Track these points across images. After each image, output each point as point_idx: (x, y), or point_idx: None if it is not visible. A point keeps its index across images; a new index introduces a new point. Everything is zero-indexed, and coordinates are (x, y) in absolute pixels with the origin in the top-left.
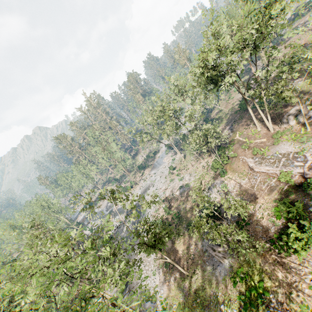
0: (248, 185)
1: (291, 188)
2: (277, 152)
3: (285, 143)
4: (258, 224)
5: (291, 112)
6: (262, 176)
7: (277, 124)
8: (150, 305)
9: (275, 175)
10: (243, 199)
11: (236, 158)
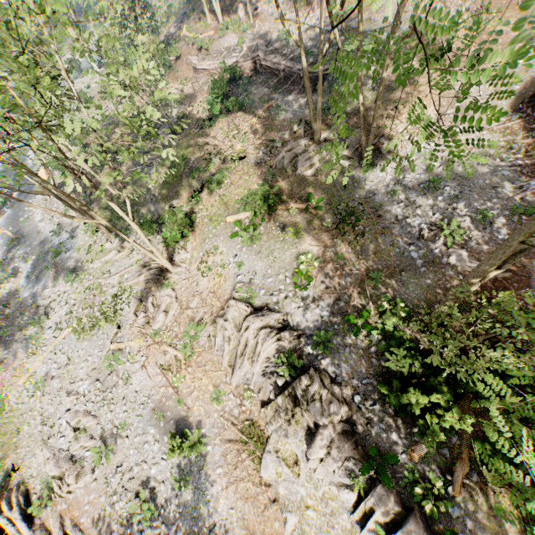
0: (191, 90)
1: (227, 83)
2: (221, 46)
3: (230, 35)
4: (194, 119)
5: (244, 1)
6: (205, 77)
7: (229, 17)
8: (66, 236)
9: (216, 71)
10: (184, 104)
11: (180, 61)
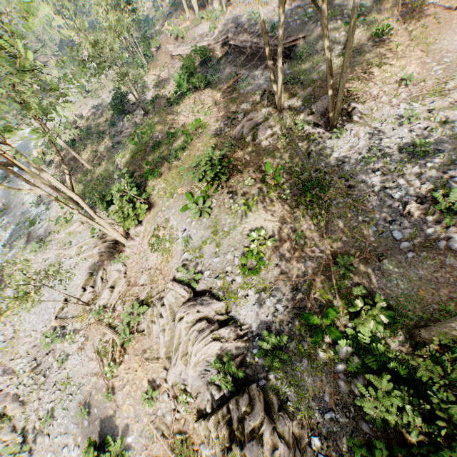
0: (166, 74)
1: (199, 66)
2: (195, 34)
3: (204, 23)
4: (165, 99)
5: None
6: (179, 63)
7: (205, 10)
8: (43, 208)
9: None
10: (159, 87)
11: (160, 51)
